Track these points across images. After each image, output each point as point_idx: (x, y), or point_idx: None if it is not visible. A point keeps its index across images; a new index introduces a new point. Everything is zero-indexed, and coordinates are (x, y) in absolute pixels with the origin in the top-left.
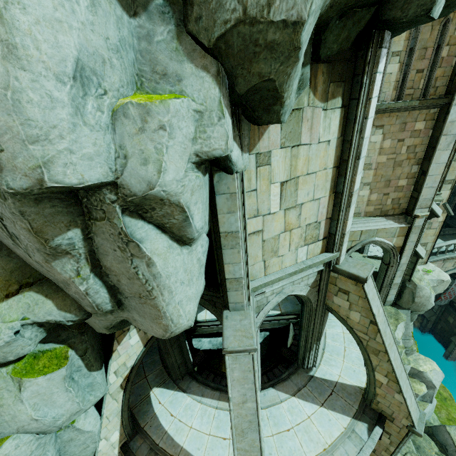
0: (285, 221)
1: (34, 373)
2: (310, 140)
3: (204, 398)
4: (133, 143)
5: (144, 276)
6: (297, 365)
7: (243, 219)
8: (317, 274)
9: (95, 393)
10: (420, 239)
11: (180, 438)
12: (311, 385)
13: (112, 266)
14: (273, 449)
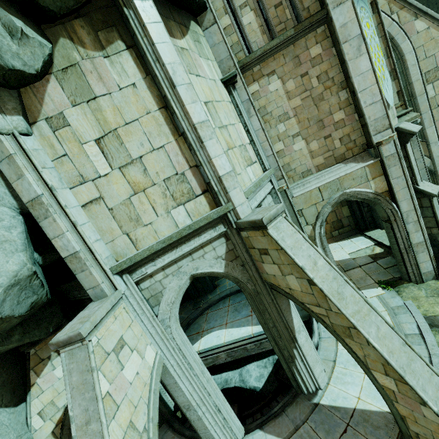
0: (128, 181)
1: None
2: (107, 90)
3: None
4: None
5: None
6: (294, 389)
7: (43, 183)
8: (226, 241)
9: None
10: (414, 172)
11: None
12: (315, 419)
13: None
14: None
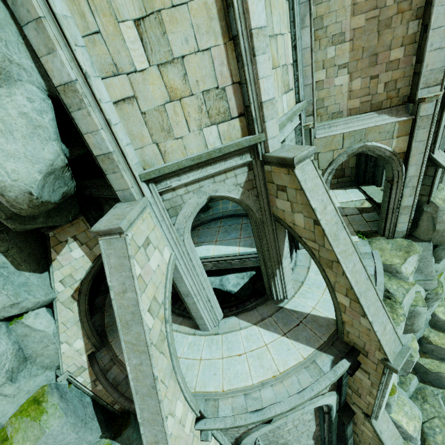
0: (165, 84)
1: None
2: None
3: None
4: None
5: None
6: (267, 296)
7: (77, 65)
8: (248, 171)
9: (34, 294)
10: (437, 139)
11: None
12: (278, 316)
13: None
14: (219, 370)
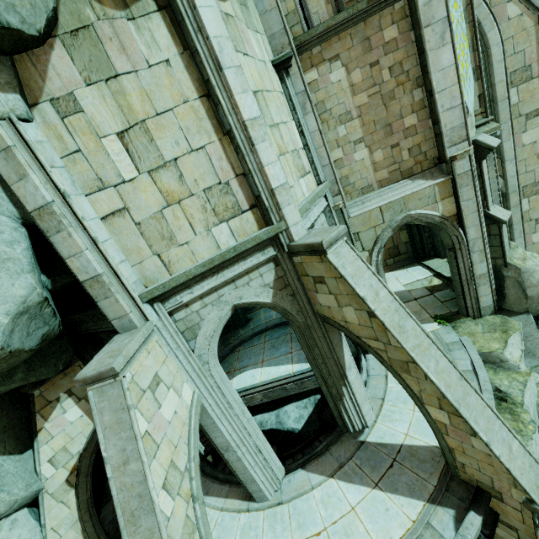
0: (160, 189)
1: None
2: (132, 66)
3: (208, 497)
4: None
5: None
6: (339, 428)
7: (53, 186)
8: (276, 267)
9: (9, 489)
10: (486, 194)
11: None
12: (360, 457)
13: None
14: None
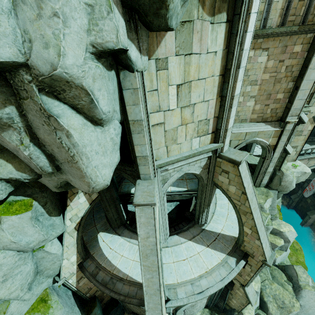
0: (181, 117)
1: (9, 213)
2: (200, 50)
3: (131, 239)
4: (34, 28)
5: (66, 145)
6: (194, 222)
7: (145, 111)
8: (207, 159)
9: (55, 230)
10: (289, 140)
11: (115, 261)
12: (202, 234)
13: (45, 138)
14: (173, 270)
